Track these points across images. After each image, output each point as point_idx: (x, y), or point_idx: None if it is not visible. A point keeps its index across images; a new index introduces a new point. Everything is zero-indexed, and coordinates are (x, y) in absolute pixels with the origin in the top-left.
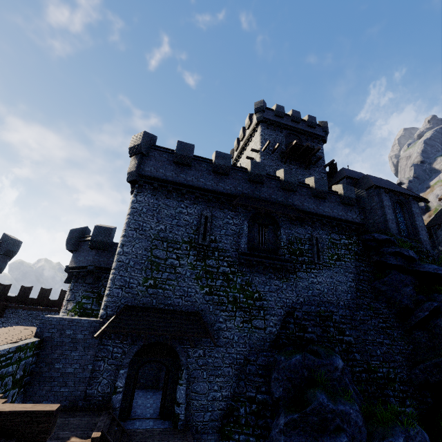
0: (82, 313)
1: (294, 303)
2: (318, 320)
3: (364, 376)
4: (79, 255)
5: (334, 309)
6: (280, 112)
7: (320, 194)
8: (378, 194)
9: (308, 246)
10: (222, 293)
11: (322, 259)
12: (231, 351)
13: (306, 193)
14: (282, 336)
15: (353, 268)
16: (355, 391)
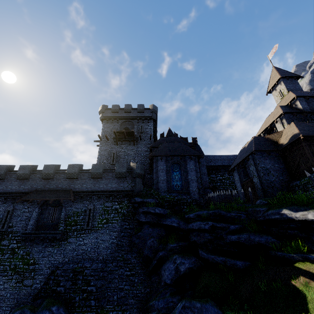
0: None
1: (60, 263)
2: (71, 276)
3: None
4: None
5: (88, 265)
6: (114, 110)
7: (96, 176)
8: (156, 161)
9: (82, 217)
10: (7, 263)
11: (90, 225)
12: (2, 305)
13: (88, 176)
14: (42, 290)
15: (119, 227)
16: None
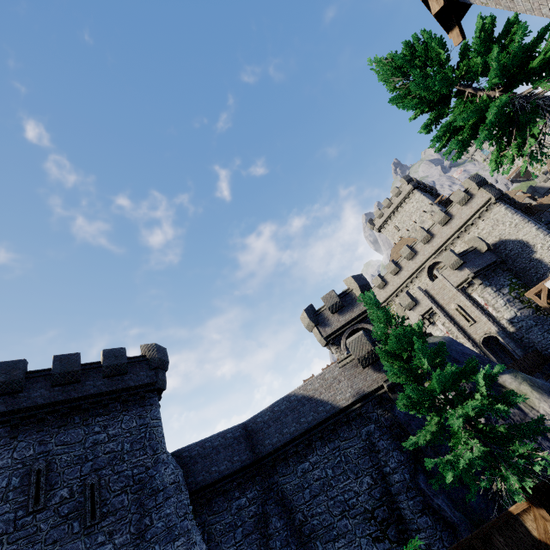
0: (522, 286)
1: None
2: None
3: None
4: (473, 263)
5: None
6: (419, 182)
7: None
8: None
9: None
10: None
11: None
12: None
13: None
14: None
15: None
16: None
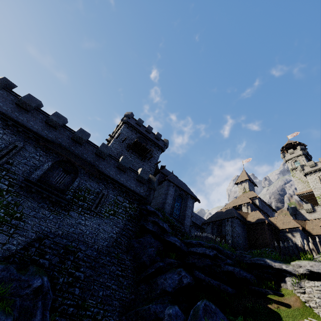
0: None
1: (51, 233)
2: (62, 252)
3: (71, 309)
4: None
5: (83, 248)
6: (139, 123)
7: (122, 167)
8: (168, 185)
9: (93, 197)
10: None
11: (99, 209)
12: None
13: (114, 163)
14: (16, 255)
15: (122, 225)
16: (45, 318)
